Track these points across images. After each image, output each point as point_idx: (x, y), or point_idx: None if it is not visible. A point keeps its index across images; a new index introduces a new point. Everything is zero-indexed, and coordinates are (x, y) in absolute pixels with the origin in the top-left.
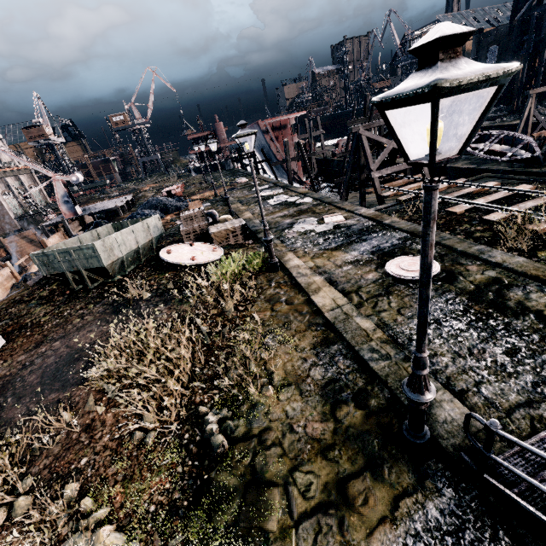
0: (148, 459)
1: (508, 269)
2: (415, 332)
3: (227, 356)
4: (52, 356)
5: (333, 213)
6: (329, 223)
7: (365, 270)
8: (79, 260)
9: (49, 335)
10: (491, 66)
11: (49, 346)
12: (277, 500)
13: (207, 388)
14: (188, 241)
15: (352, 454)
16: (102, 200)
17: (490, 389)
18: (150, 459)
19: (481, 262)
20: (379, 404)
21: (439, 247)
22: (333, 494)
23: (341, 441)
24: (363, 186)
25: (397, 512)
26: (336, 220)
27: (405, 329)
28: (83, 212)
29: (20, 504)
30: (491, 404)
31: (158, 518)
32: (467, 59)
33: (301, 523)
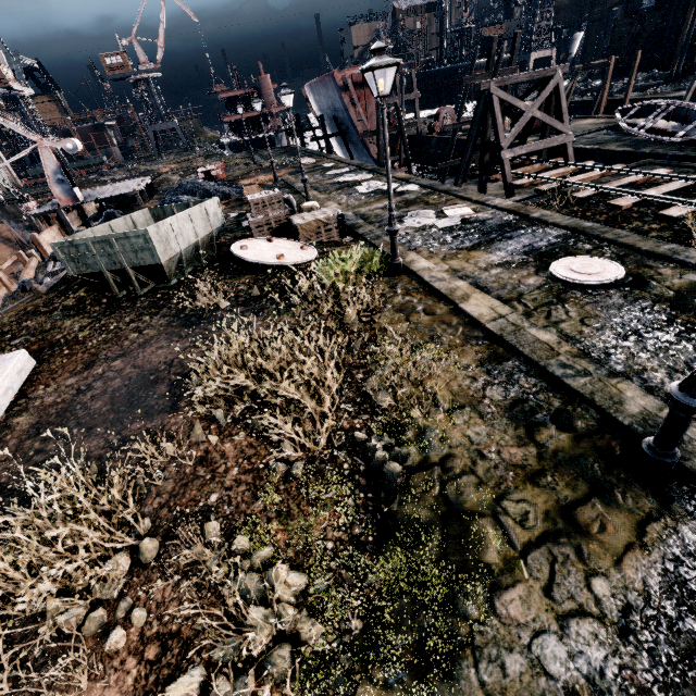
0: (304, 493)
1: None
2: (610, 345)
3: (365, 375)
4: (116, 378)
5: (454, 205)
6: (454, 217)
7: (522, 274)
8: (124, 254)
9: (101, 354)
10: None
11: (106, 367)
12: (489, 531)
13: (355, 412)
14: (259, 236)
15: (570, 480)
16: (103, 184)
17: None
18: (309, 492)
19: (675, 264)
20: (588, 426)
21: (615, 247)
22: (559, 522)
23: (552, 467)
24: (485, 171)
25: (646, 537)
26: (463, 213)
27: (597, 342)
28: (85, 198)
29: (148, 547)
30: None
31: (341, 555)
32: None
33: (528, 553)
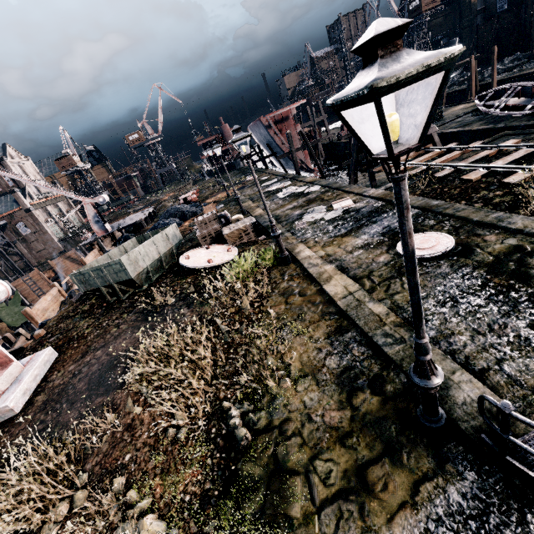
0: (181, 453)
1: (531, 234)
2: (430, 312)
3: (246, 352)
4: (95, 364)
5: (341, 198)
6: (338, 209)
7: (376, 253)
8: (110, 275)
9: (92, 345)
10: (433, 54)
11: (92, 356)
12: (299, 488)
13: (230, 384)
14: (205, 244)
15: (370, 440)
16: (129, 214)
17: (513, 366)
18: (183, 453)
19: (500, 230)
20: (395, 389)
21: (453, 220)
22: (352, 480)
23: (359, 428)
24: (370, 166)
25: (418, 497)
26: (345, 205)
27: None
28: (112, 229)
29: (79, 497)
30: (515, 382)
31: (193, 507)
32: (409, 50)
33: (323, 509)
